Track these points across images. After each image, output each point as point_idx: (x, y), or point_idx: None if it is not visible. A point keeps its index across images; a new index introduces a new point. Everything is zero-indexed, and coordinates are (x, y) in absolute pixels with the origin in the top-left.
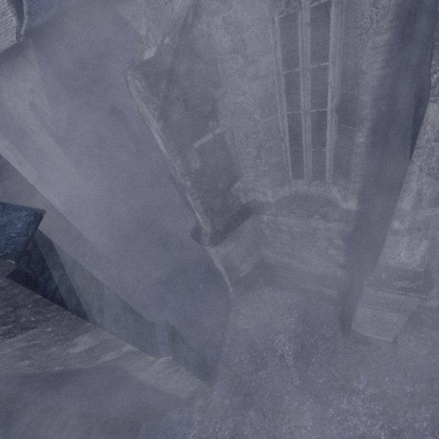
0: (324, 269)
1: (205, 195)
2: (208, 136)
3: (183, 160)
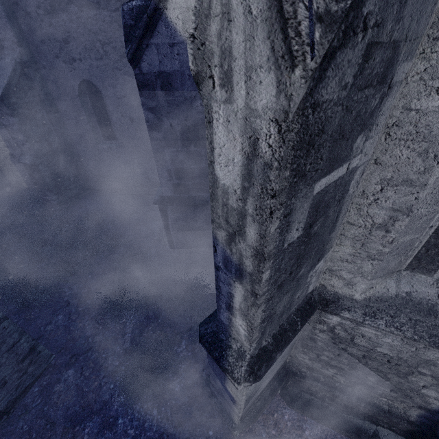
0: (391, 401)
1: (276, 293)
2: (341, 168)
3: (282, 222)
